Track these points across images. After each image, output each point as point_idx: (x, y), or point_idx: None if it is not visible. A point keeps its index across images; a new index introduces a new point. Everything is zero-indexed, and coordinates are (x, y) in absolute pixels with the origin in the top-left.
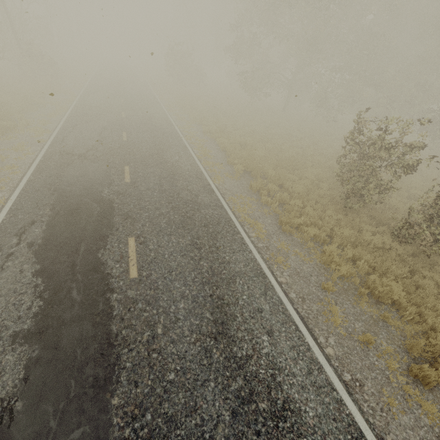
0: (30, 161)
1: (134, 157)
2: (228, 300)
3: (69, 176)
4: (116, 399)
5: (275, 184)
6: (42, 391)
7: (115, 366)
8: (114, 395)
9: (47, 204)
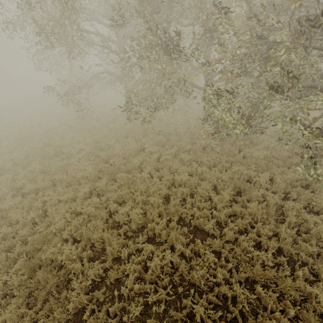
0: None
1: None
2: None
3: None
4: None
5: None
6: None
7: None
8: None
9: None
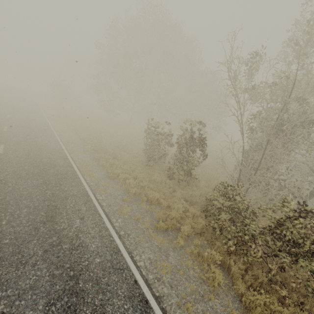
0: None
1: (10, 140)
2: (59, 207)
3: None
4: None
5: (111, 156)
6: None
7: None
8: None
9: None
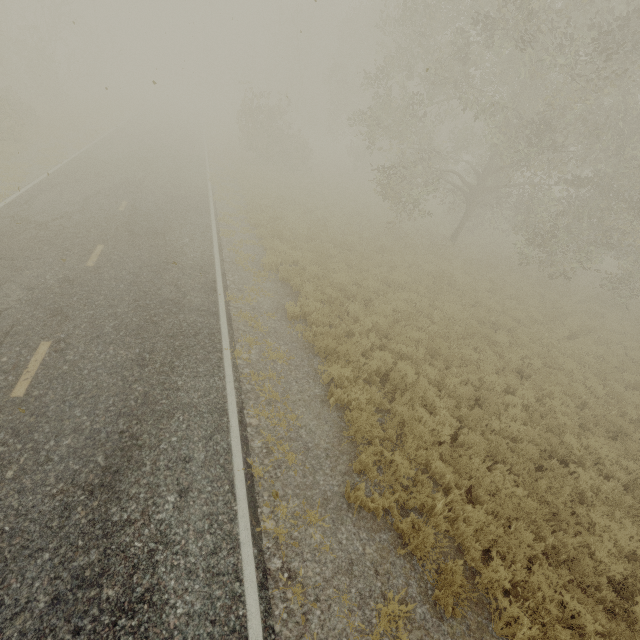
0: None
1: None
2: None
3: None
4: None
5: None
6: None
7: None
8: None
9: None
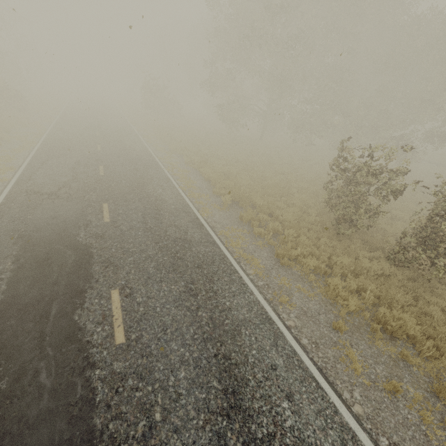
0: None
1: (113, 192)
2: (236, 359)
3: (37, 219)
4: None
5: (265, 213)
6: None
7: None
8: None
9: (9, 256)
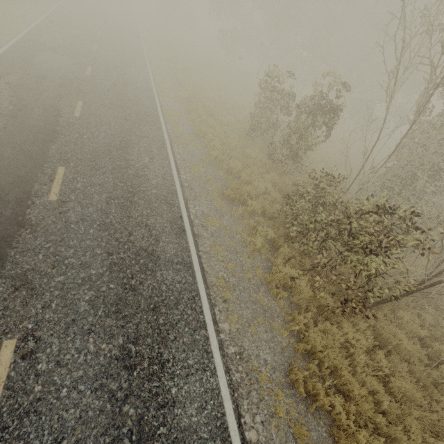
0: (7, 40)
1: (98, 63)
2: (133, 142)
3: (40, 58)
4: (53, 147)
5: (207, 113)
6: (14, 133)
7: (55, 138)
8: (52, 145)
9: (21, 68)
